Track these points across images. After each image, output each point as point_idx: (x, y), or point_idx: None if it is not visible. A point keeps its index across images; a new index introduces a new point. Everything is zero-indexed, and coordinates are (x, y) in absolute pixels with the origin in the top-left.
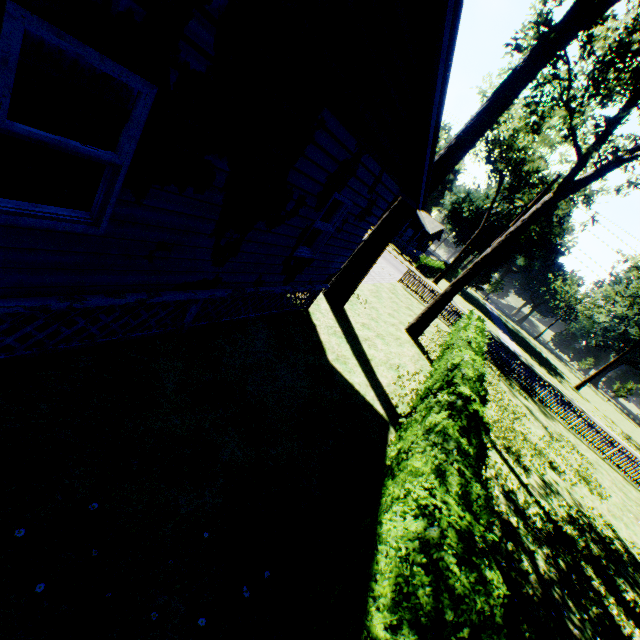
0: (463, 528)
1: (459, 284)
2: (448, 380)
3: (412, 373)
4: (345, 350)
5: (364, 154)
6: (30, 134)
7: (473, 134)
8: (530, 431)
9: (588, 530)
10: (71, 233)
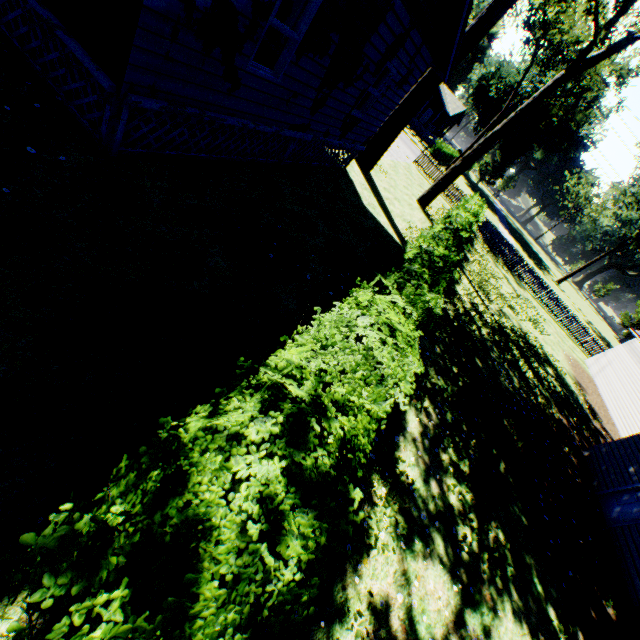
0: (443, 258)
1: (468, 159)
2: (446, 219)
3: (419, 228)
4: (373, 201)
5: (413, 29)
6: (277, 25)
7: (503, 6)
8: (501, 287)
9: (522, 337)
10: (268, 81)
